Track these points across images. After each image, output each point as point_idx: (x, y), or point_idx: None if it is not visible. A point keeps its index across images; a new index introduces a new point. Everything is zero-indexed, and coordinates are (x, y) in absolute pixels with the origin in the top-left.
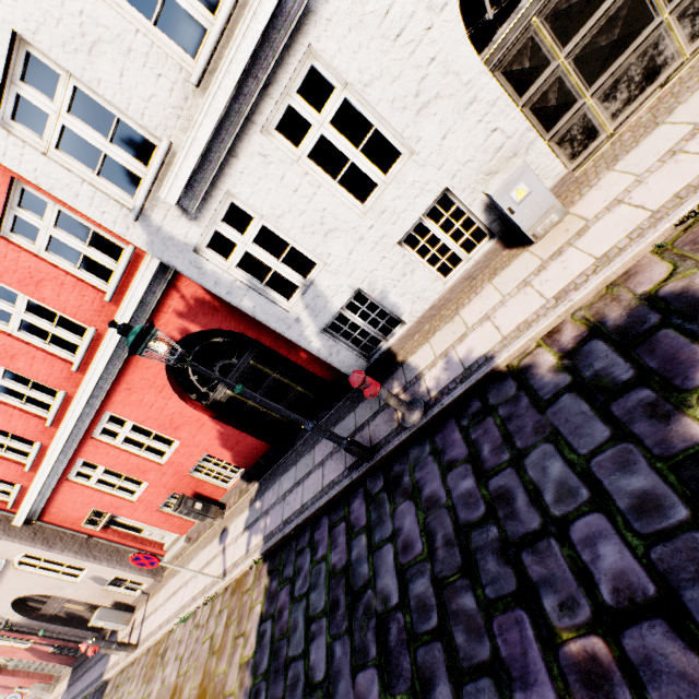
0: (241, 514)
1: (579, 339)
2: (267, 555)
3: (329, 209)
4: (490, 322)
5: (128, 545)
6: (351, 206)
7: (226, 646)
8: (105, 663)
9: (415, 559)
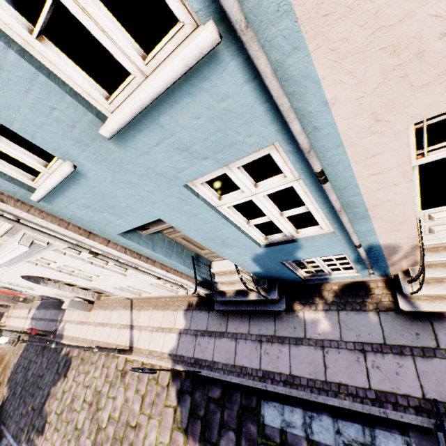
0: (34, 309)
1: (67, 353)
2: (30, 335)
3: (21, 288)
4: (71, 326)
5: (2, 292)
6: (29, 288)
7: (15, 353)
8: (0, 320)
9: (34, 373)
